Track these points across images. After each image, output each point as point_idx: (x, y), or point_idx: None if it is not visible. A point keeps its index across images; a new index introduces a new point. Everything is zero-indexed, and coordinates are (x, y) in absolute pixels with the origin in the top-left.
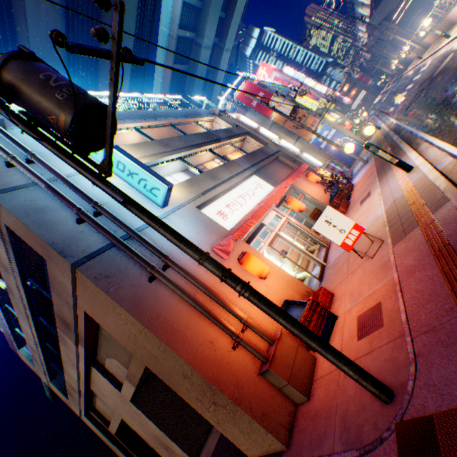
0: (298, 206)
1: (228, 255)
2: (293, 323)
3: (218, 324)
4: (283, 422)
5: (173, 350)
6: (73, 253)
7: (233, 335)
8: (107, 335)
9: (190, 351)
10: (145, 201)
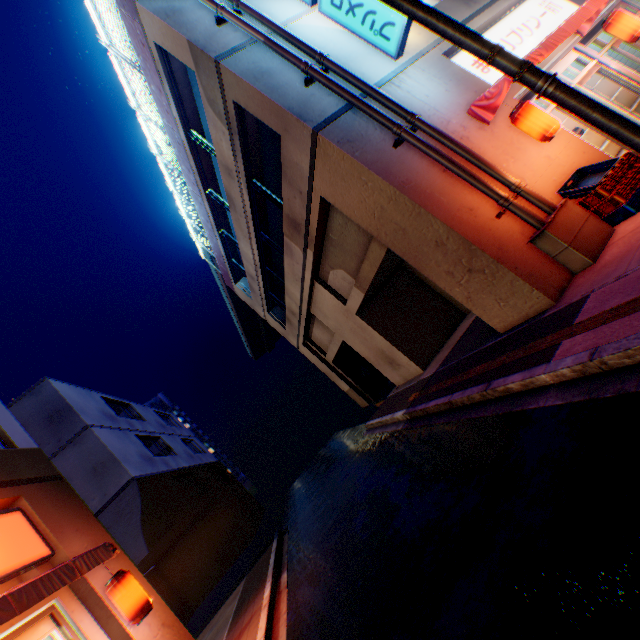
0: (629, 30)
1: (493, 115)
2: (612, 117)
3: (480, 189)
4: (553, 286)
5: (427, 212)
6: (310, 118)
7: (499, 200)
8: (334, 239)
9: (446, 216)
10: (371, 53)
